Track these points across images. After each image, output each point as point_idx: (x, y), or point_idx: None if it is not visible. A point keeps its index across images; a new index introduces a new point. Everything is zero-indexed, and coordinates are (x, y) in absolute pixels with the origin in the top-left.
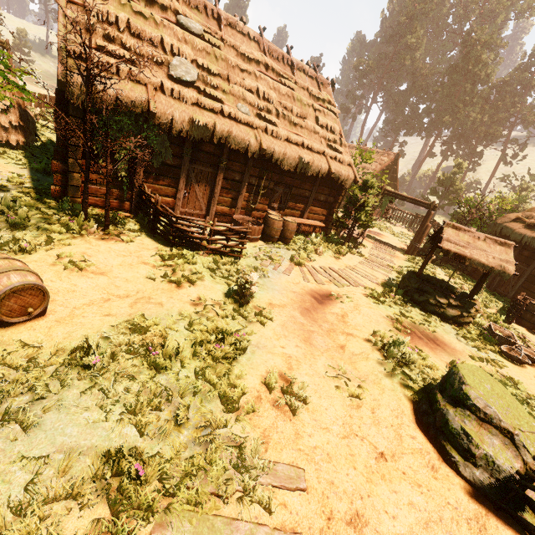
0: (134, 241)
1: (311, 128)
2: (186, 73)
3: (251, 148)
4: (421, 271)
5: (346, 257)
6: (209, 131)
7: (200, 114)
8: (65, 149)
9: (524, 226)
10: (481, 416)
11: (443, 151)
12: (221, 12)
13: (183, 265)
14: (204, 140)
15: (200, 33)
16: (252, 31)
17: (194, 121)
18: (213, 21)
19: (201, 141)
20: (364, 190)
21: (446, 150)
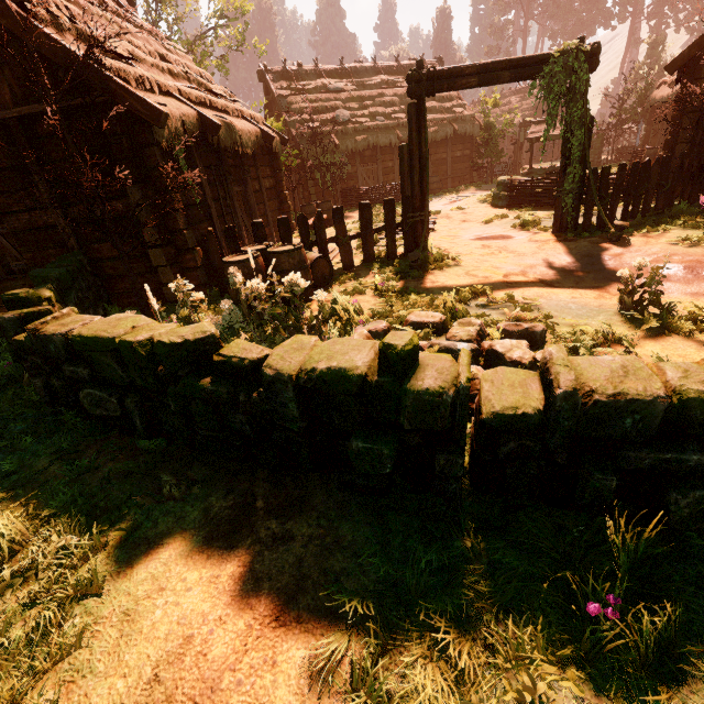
0: (351, 211)
1: (430, 107)
2: (344, 117)
3: (392, 141)
4: (530, 163)
5: (486, 187)
6: (366, 143)
7: (358, 135)
8: (305, 185)
9: (666, 87)
10: (503, 185)
11: (652, 29)
12: (346, 66)
13: (379, 207)
14: (364, 150)
15: (341, 89)
16: (368, 64)
17: (357, 141)
18: (344, 75)
19: (363, 151)
20: (487, 131)
21: (658, 25)
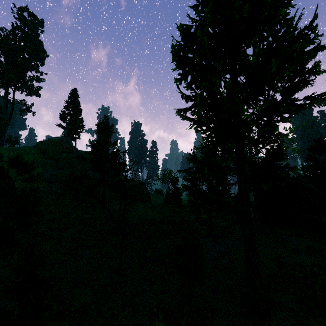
0: None
1: None
2: None
3: None
4: None
5: None
6: None
7: None
8: None
9: None
10: None
11: None
12: None
13: None
14: None
15: None
16: None
17: None
18: None
19: None
20: None
21: None
